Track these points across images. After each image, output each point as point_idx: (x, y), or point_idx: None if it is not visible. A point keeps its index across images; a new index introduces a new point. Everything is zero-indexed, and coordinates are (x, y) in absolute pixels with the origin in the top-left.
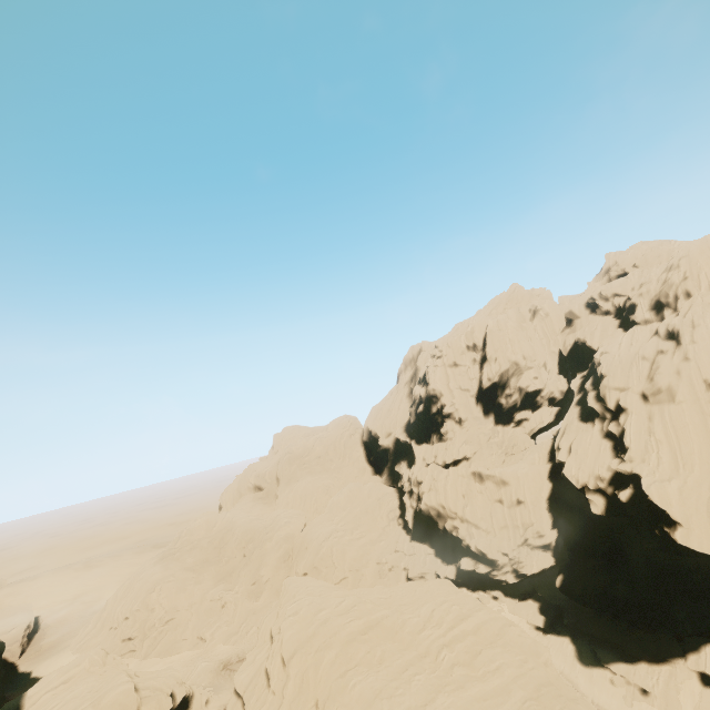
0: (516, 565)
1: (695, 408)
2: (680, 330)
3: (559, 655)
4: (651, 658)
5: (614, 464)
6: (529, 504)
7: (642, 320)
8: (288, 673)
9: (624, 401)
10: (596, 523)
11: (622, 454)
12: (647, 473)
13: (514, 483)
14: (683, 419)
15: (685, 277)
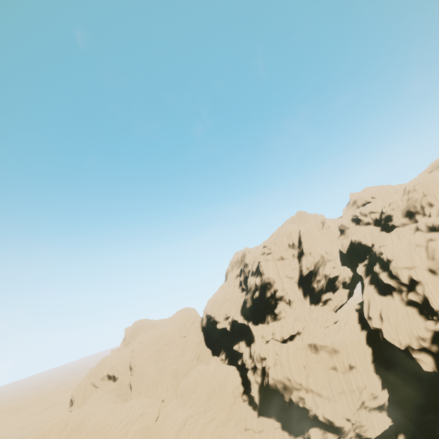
0: (358, 429)
1: None
2: None
3: None
4: None
5: (430, 325)
6: (360, 368)
7: (400, 223)
8: None
9: (416, 275)
10: (421, 379)
11: (433, 316)
12: None
13: (343, 350)
14: None
15: (424, 195)
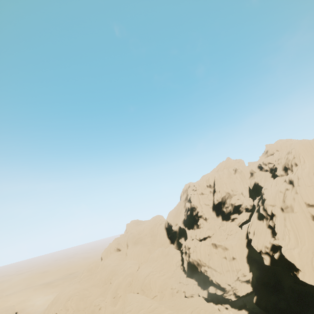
0: (234, 290)
1: (302, 215)
2: (293, 180)
3: None
4: None
5: (271, 240)
6: (238, 259)
7: (280, 174)
8: None
9: (274, 211)
10: (268, 269)
11: (275, 235)
12: (284, 245)
13: (230, 249)
14: (298, 220)
15: (294, 157)
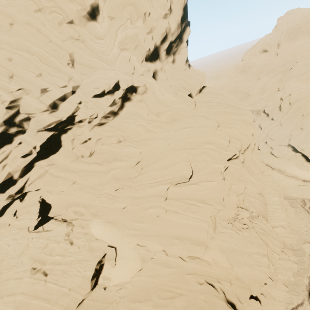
0: None
1: None
2: None
3: None
4: None
5: None
6: None
7: None
8: (292, 107)
9: None
10: None
11: None
12: None
13: None
14: None
15: None
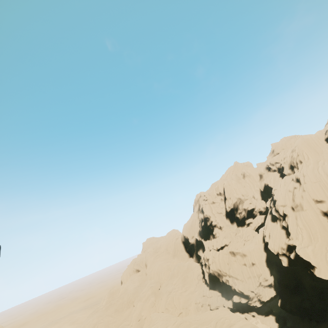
0: (258, 296)
1: (312, 212)
2: (299, 178)
3: None
4: None
5: (286, 241)
6: (257, 264)
7: (287, 173)
8: None
9: (285, 211)
10: (288, 270)
11: (289, 236)
12: (298, 244)
13: (248, 254)
14: (309, 217)
15: (298, 155)
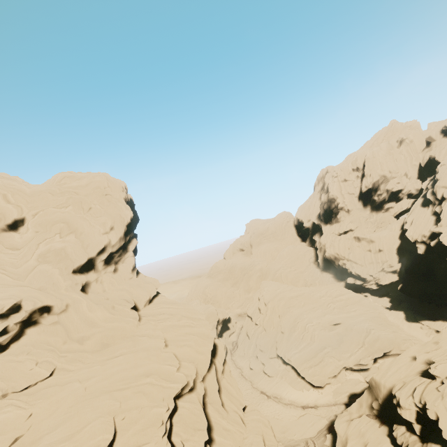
0: (377, 280)
1: None
2: None
3: (396, 318)
4: (445, 319)
5: (432, 228)
6: (385, 251)
7: None
8: (267, 307)
9: (445, 194)
10: (422, 259)
11: (438, 223)
12: (445, 231)
13: (377, 241)
14: None
15: None
